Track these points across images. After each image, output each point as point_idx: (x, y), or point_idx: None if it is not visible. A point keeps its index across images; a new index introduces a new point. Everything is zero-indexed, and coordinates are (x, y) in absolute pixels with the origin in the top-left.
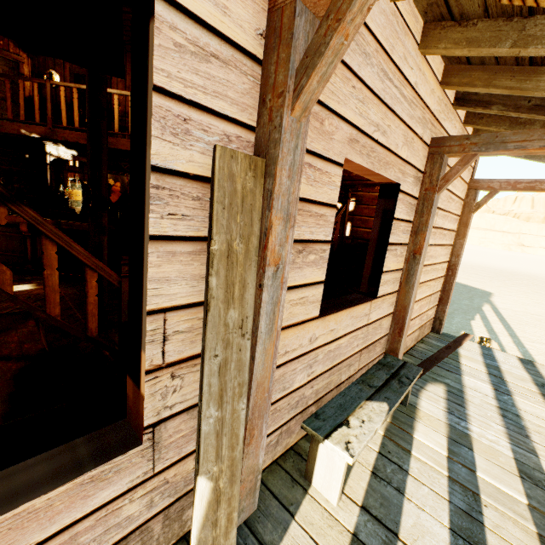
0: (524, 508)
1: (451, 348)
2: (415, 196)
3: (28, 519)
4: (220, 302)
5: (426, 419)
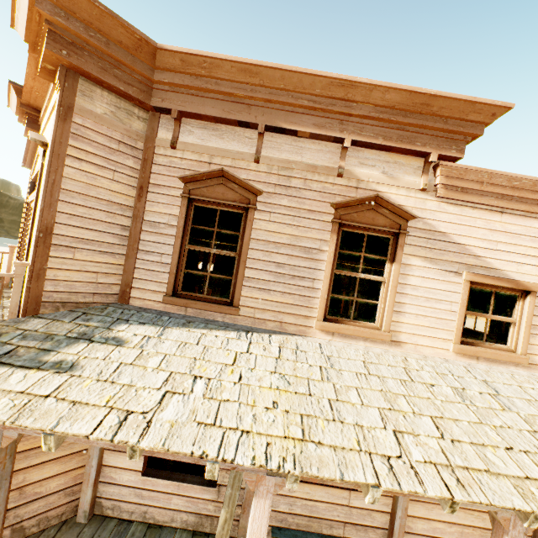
0: None
1: None
2: None
3: (193, 488)
4: None
5: None
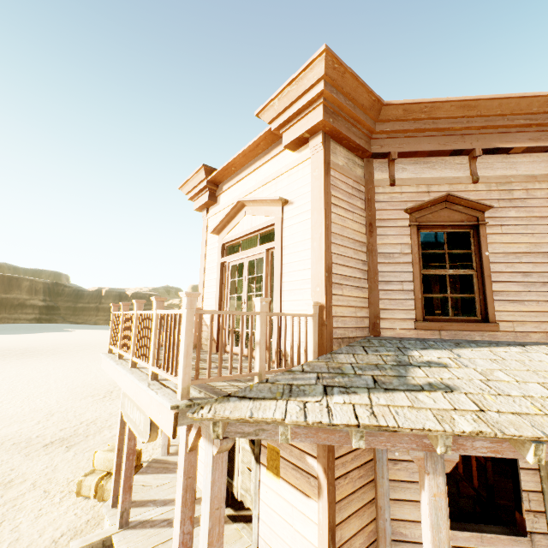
0: None
1: None
2: None
3: (499, 540)
4: (547, 493)
5: None
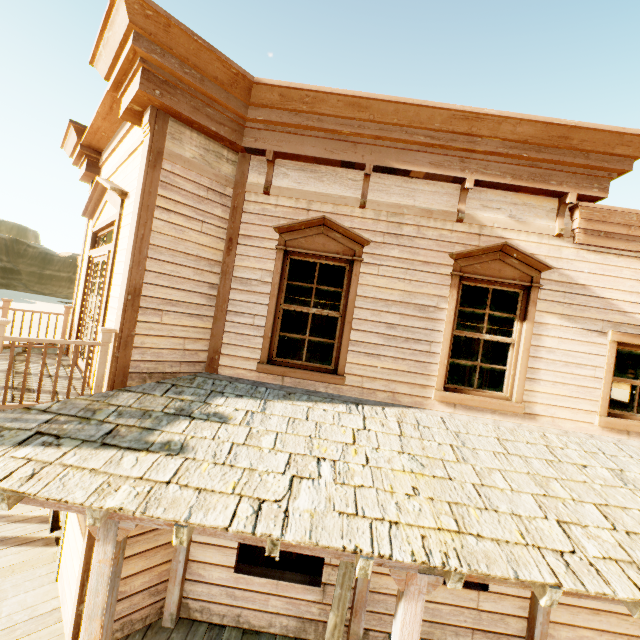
0: None
1: None
2: None
3: (294, 588)
4: None
5: None
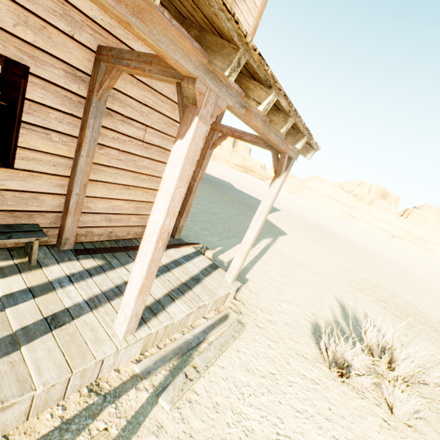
0: (3, 334)
1: None
2: (78, 93)
3: None
4: None
5: (33, 275)
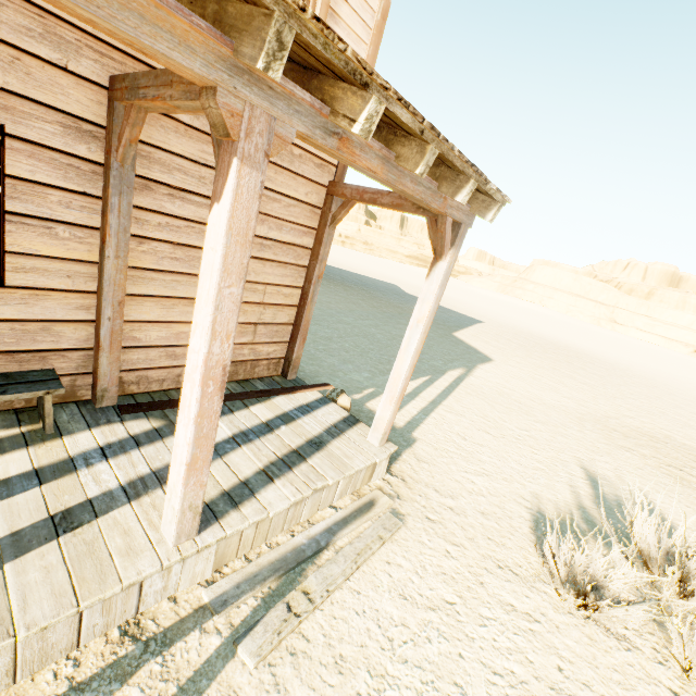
0: None
1: (266, 393)
2: (89, 158)
3: None
4: None
5: (47, 449)
